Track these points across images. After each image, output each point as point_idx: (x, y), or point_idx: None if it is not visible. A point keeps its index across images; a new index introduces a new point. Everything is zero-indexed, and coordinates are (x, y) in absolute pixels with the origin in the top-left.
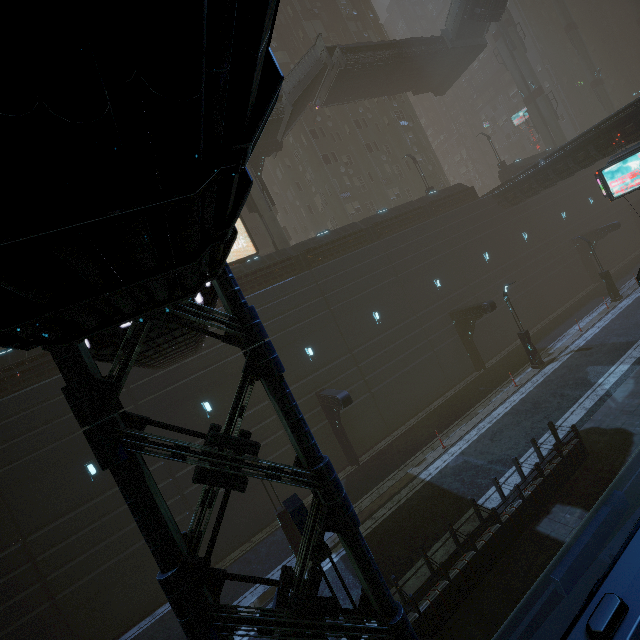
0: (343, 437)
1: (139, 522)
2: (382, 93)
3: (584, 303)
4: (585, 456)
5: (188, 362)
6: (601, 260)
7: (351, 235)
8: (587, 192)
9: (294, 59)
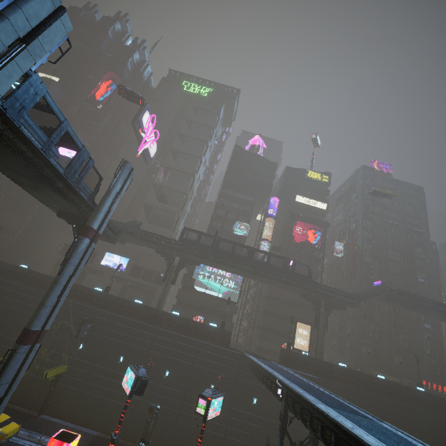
0: None
1: None
2: (416, 311)
3: None
4: None
5: None
6: None
7: (356, 378)
8: None
9: (375, 260)
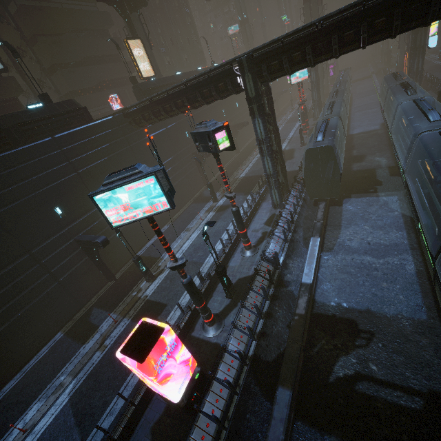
0: (204, 172)
1: (265, 125)
2: None
3: None
4: (285, 160)
5: (146, 128)
6: None
7: None
8: None
9: None
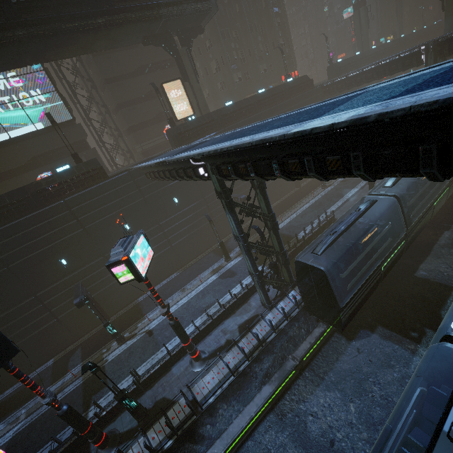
0: None
1: (237, 223)
2: None
3: None
4: (334, 221)
5: None
6: None
7: (245, 107)
8: None
9: None
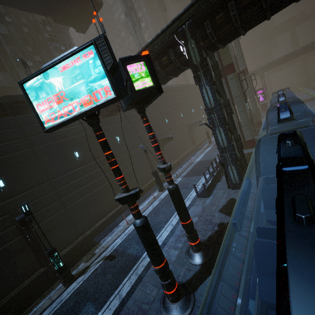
0: None
1: None
2: (7, 2)
3: (150, 187)
4: None
5: None
6: (170, 155)
7: None
8: (165, 115)
9: None
